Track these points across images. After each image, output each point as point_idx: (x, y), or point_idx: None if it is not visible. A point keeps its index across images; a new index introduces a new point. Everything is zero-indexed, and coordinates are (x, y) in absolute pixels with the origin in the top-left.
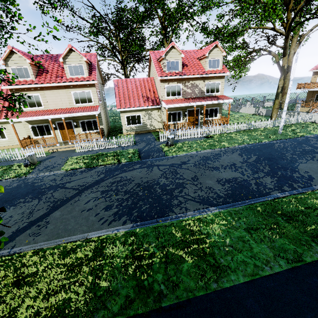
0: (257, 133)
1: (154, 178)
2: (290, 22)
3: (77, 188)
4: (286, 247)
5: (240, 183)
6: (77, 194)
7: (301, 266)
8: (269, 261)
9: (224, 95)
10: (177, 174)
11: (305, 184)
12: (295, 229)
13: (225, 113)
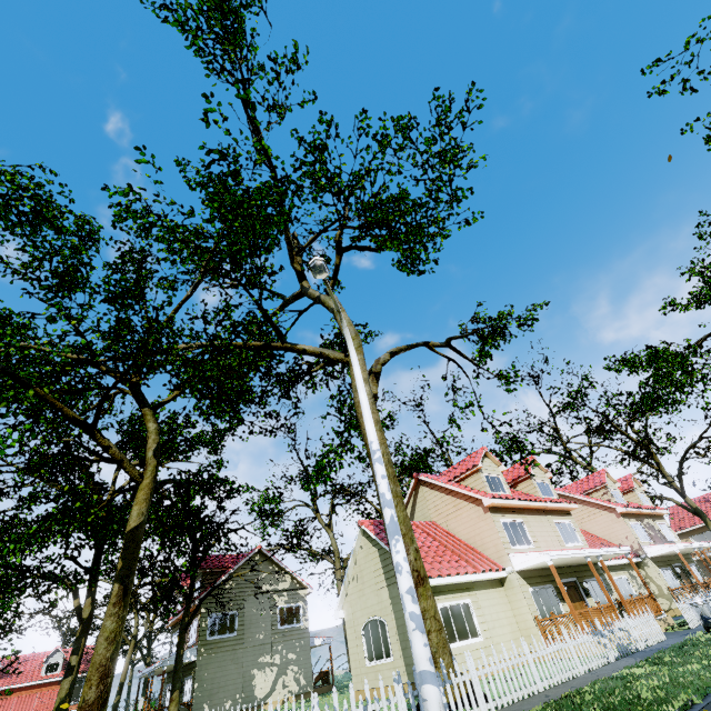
0: None
1: None
2: (682, 458)
3: None
4: None
5: None
6: None
7: None
8: None
9: None
10: None
11: None
12: None
13: None
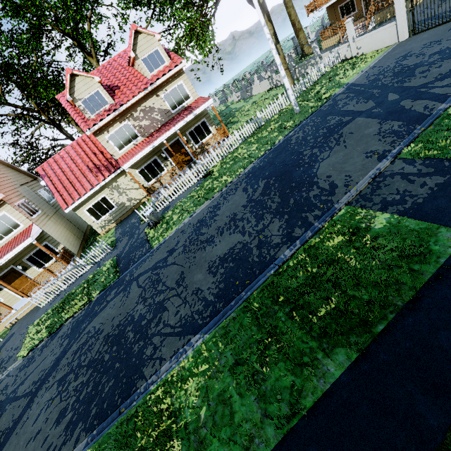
0: (269, 130)
1: (128, 311)
2: None
3: (30, 391)
4: (282, 385)
5: (238, 255)
6: (27, 406)
7: (296, 425)
8: (253, 437)
9: (200, 97)
10: (159, 284)
11: (324, 207)
12: (299, 329)
13: (234, 110)
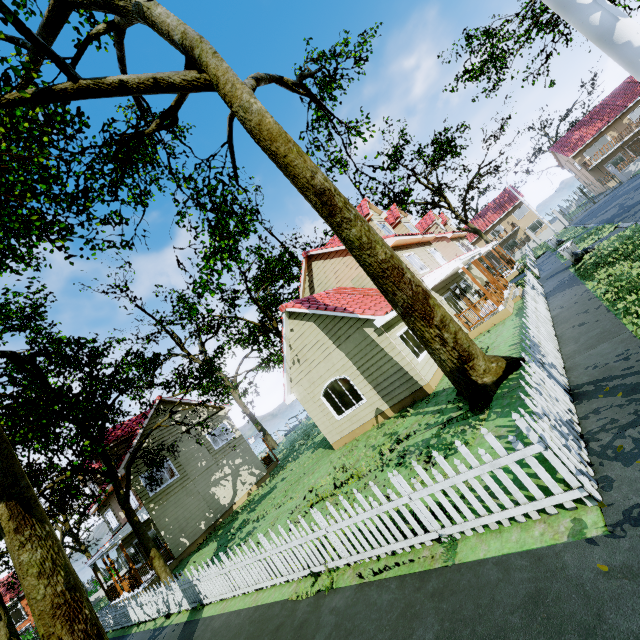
0: None
1: None
2: (466, 192)
3: None
4: None
5: None
6: None
7: None
8: None
9: None
10: None
11: None
12: None
13: None
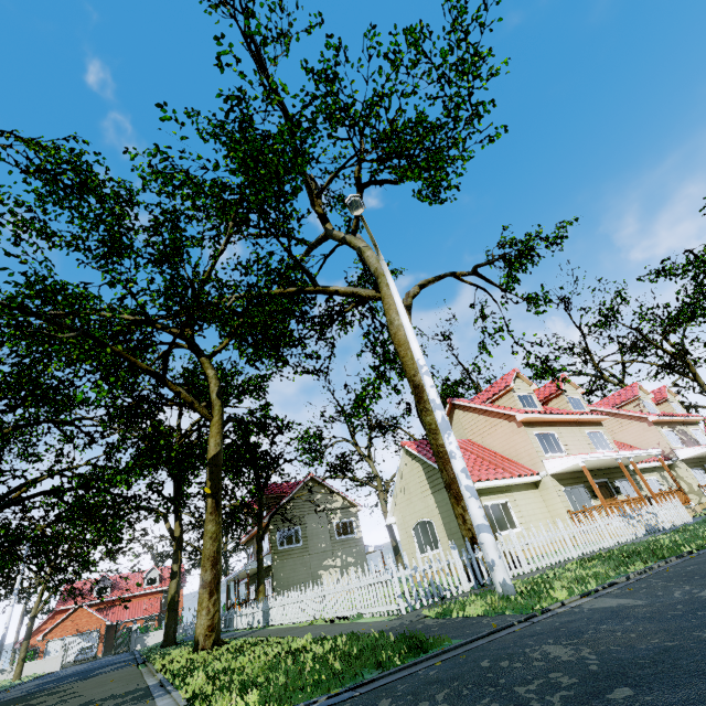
0: None
1: None
2: None
3: None
4: None
5: None
6: None
7: None
8: None
9: None
10: None
11: None
12: None
13: None
